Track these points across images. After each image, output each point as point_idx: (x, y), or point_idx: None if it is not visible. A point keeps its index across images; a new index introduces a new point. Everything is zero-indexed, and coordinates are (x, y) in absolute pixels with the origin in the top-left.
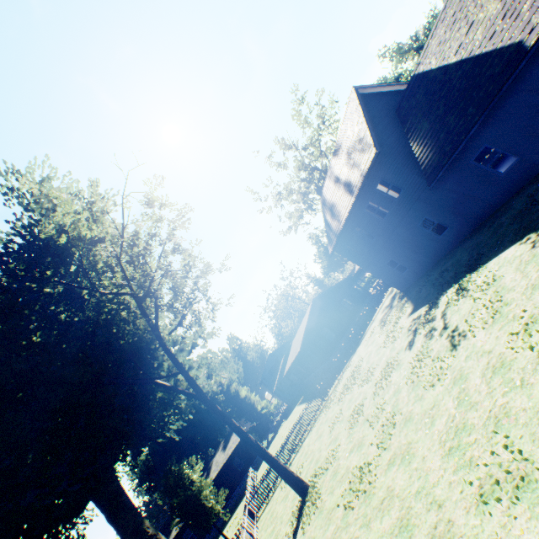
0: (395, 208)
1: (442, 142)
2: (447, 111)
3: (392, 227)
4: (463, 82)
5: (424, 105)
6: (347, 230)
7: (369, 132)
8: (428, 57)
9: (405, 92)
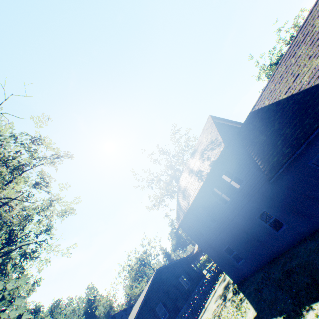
0: (236, 197)
1: (280, 146)
2: (282, 126)
3: (232, 214)
4: (296, 105)
5: (260, 126)
6: (193, 209)
7: (219, 135)
8: (262, 100)
9: (244, 121)
